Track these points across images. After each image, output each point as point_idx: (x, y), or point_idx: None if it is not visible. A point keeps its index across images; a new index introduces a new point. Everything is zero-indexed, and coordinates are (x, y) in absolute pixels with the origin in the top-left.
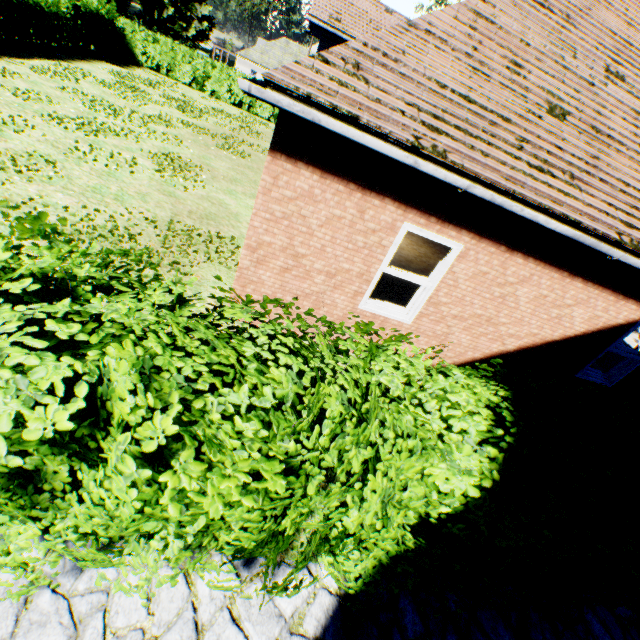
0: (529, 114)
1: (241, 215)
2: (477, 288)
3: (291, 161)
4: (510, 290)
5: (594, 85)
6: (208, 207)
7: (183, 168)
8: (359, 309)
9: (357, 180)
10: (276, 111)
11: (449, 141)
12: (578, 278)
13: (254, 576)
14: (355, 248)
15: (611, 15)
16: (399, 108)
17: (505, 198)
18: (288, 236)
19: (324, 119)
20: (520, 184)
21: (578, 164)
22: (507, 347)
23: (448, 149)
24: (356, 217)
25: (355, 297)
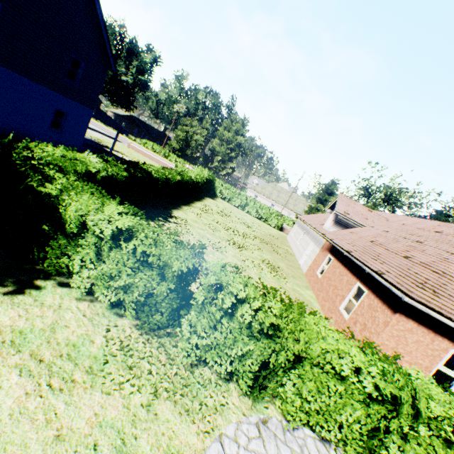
0: None
1: (311, 301)
2: None
3: (405, 317)
4: None
5: None
6: (298, 296)
7: (275, 269)
8: None
9: (432, 328)
10: (279, 223)
11: None
12: None
13: None
14: (425, 354)
15: None
16: (452, 308)
17: None
18: (395, 343)
19: (432, 313)
20: None
21: None
22: None
23: None
24: (429, 342)
25: None
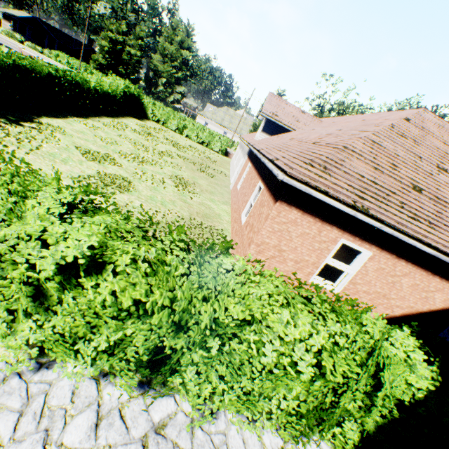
0: (403, 190)
1: (221, 215)
2: (378, 276)
3: (288, 206)
4: (397, 279)
5: (432, 174)
6: (204, 209)
7: (186, 185)
8: (309, 282)
9: (320, 217)
10: (223, 148)
11: (368, 203)
12: (436, 276)
13: (288, 439)
14: (313, 249)
15: (435, 139)
16: (344, 187)
17: (397, 232)
18: (278, 240)
19: (314, 193)
20: (404, 226)
21: (431, 216)
22: (394, 313)
23: (368, 207)
24: (316, 234)
25: (308, 275)
